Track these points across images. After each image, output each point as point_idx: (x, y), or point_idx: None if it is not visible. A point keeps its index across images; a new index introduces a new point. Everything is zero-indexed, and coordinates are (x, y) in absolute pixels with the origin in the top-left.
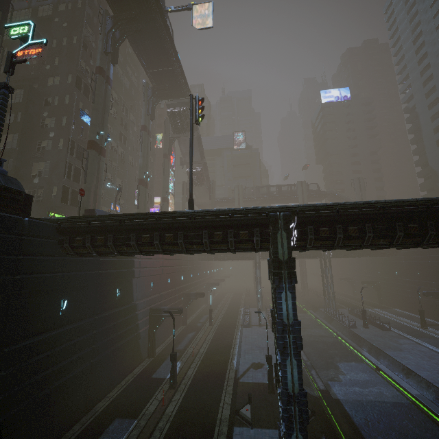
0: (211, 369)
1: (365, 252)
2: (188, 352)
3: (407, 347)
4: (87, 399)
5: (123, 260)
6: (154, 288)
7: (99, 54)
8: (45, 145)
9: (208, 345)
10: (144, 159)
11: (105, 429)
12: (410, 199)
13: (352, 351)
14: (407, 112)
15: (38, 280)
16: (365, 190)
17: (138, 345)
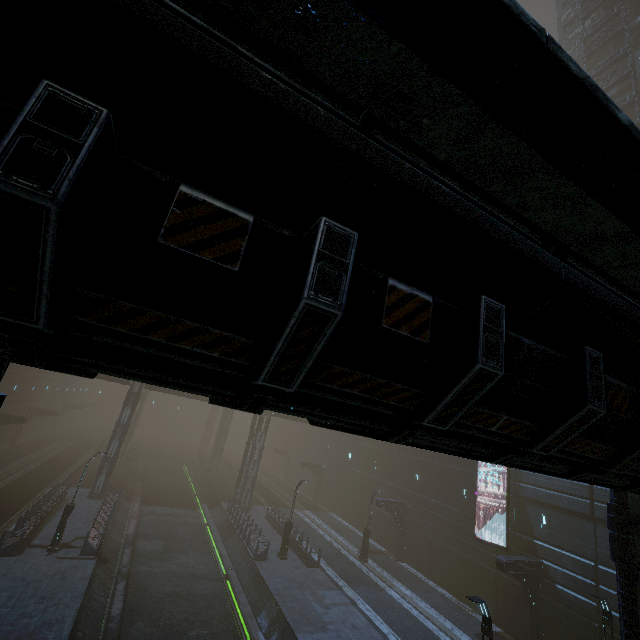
0: None
1: None
2: None
3: (336, 616)
4: None
5: None
6: None
7: None
8: None
9: None
10: None
11: None
12: None
13: (238, 627)
14: None
15: None
16: None
17: None
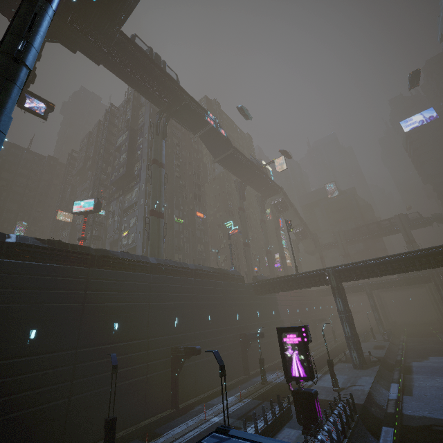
0: (331, 354)
1: None
2: (318, 350)
3: None
4: (273, 355)
5: (272, 297)
6: (290, 313)
7: (238, 201)
8: (223, 247)
9: (331, 348)
10: (266, 238)
11: None
12: (372, 259)
13: None
14: None
15: (251, 303)
16: None
17: None
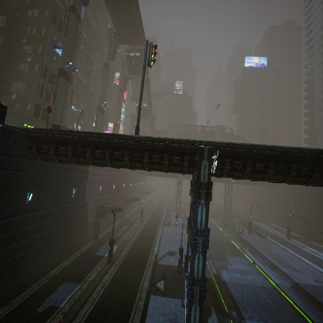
0: (138, 253)
1: (257, 182)
2: (123, 239)
3: (276, 250)
4: (44, 266)
5: (79, 168)
6: (102, 191)
7: None
8: (23, 68)
9: (137, 235)
10: (103, 91)
11: (56, 288)
12: (307, 148)
13: (238, 249)
14: (306, 83)
15: (9, 176)
16: (265, 137)
17: (86, 231)
